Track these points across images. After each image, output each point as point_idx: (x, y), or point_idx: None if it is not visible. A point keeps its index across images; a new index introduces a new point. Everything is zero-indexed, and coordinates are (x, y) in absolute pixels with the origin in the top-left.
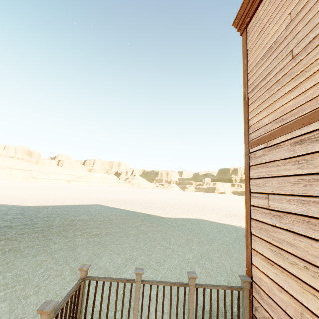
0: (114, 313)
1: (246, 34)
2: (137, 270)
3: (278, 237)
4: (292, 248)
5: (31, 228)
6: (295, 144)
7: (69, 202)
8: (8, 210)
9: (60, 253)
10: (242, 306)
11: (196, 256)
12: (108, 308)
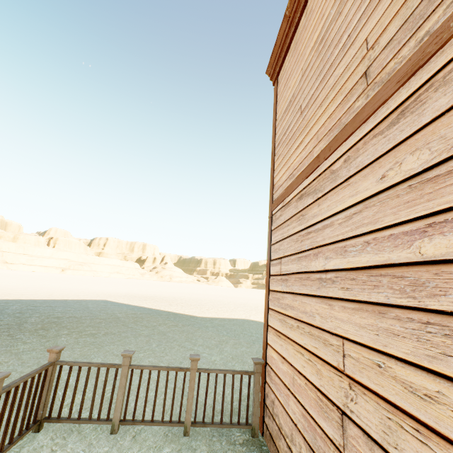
0: (91, 407)
1: (277, 84)
2: (126, 352)
3: (284, 303)
4: (291, 311)
5: None
6: (298, 200)
7: (58, 295)
8: None
9: (31, 354)
10: (253, 394)
11: (226, 358)
12: (83, 401)
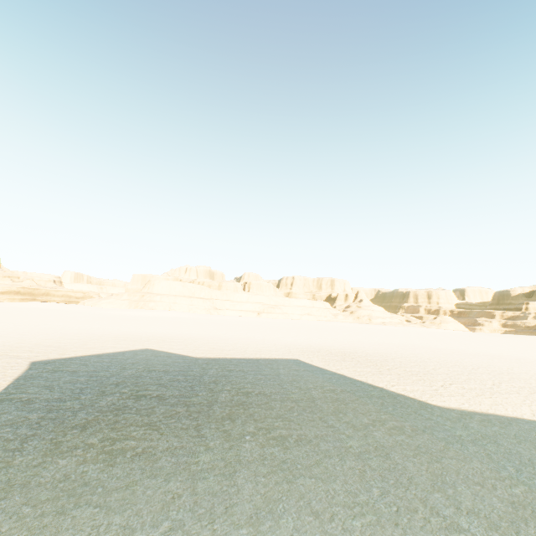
0: None
1: None
2: None
3: None
4: None
5: (186, 405)
6: None
7: (251, 351)
8: (172, 363)
9: (208, 480)
10: None
11: None
12: None
